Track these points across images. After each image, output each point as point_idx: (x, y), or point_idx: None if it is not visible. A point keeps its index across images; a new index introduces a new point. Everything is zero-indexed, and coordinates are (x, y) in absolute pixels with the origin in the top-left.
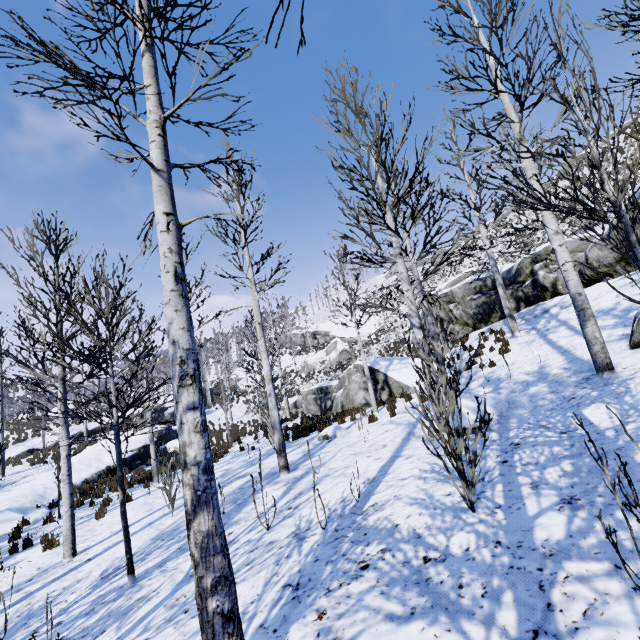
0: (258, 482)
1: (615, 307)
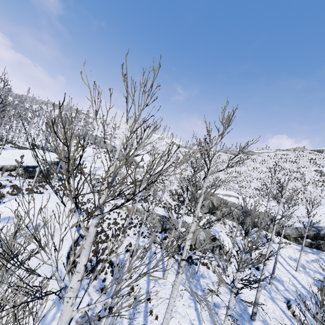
0: (242, 321)
1: (297, 259)
